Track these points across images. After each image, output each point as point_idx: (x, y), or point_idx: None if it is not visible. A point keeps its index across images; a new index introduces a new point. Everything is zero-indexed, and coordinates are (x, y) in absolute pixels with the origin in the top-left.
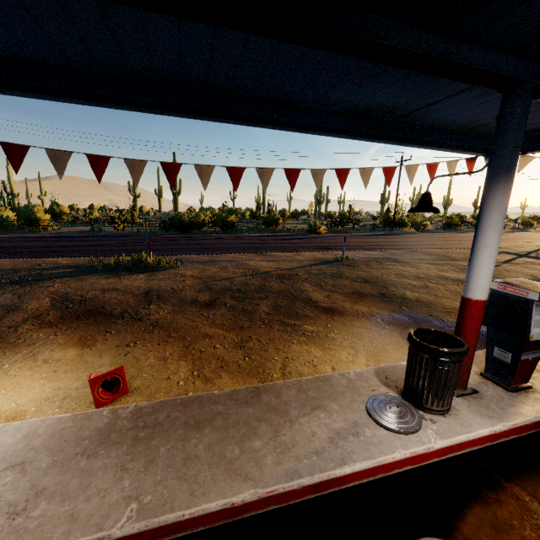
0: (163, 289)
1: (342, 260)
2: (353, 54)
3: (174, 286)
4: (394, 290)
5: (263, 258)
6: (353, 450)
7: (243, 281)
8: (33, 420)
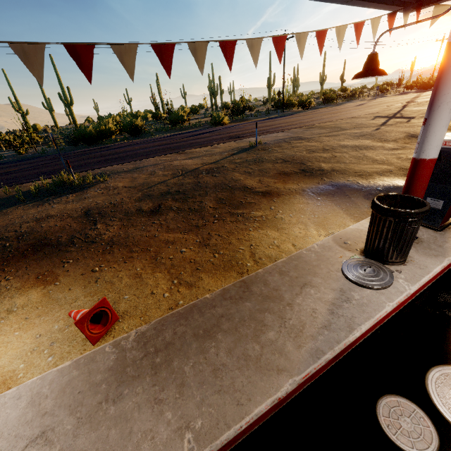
0: (102, 206)
1: (257, 145)
2: None
3: (111, 200)
4: (311, 165)
5: (185, 156)
6: (353, 315)
7: (177, 182)
8: (30, 382)
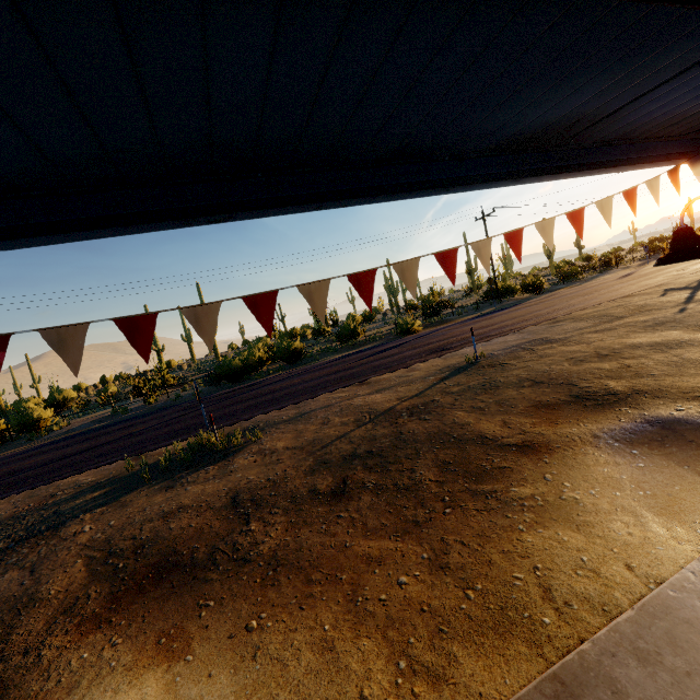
0: (256, 486)
1: (478, 360)
2: None
3: (269, 475)
4: (588, 385)
5: (369, 389)
6: None
7: (366, 435)
8: None
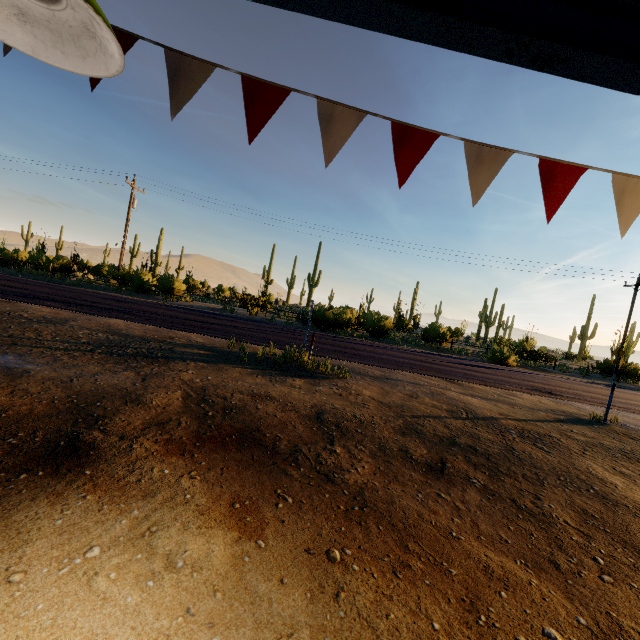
0: (342, 415)
1: (606, 422)
2: None
3: (356, 412)
4: None
5: (462, 390)
6: None
7: (465, 428)
8: None
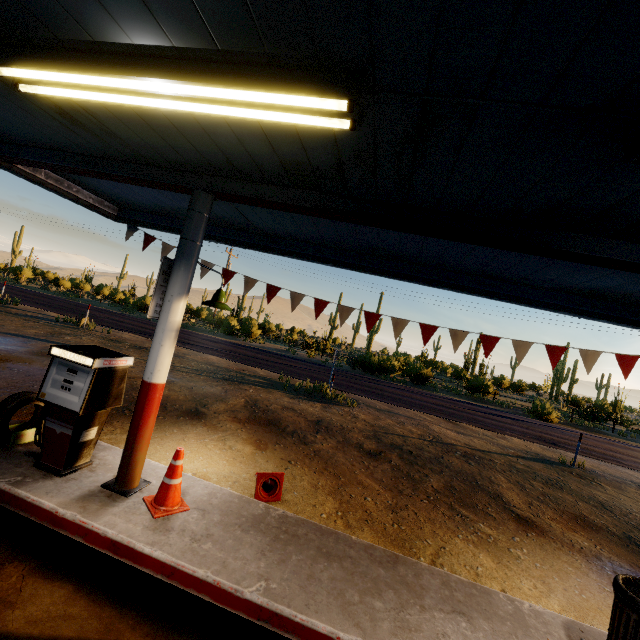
0: (333, 423)
1: (573, 466)
2: (546, 256)
3: (344, 424)
4: None
5: (452, 427)
6: None
7: (418, 444)
8: (216, 485)
